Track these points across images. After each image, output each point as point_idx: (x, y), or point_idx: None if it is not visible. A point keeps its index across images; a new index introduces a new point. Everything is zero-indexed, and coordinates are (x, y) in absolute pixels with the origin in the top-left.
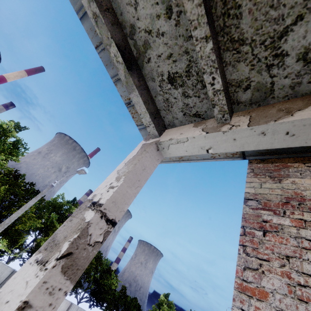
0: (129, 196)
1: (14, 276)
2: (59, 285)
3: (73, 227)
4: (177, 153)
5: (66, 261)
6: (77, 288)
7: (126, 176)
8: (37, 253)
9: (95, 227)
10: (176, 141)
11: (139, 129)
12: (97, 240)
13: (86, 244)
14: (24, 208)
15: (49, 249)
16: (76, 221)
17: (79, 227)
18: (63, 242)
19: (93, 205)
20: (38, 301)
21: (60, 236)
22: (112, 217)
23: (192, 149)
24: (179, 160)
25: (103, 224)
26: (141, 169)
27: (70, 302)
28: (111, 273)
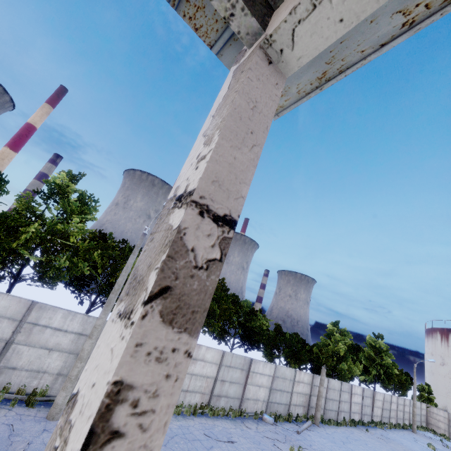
0: (243, 166)
1: (97, 344)
2: (169, 344)
3: (156, 246)
4: (316, 44)
5: (164, 303)
6: (224, 336)
7: (220, 127)
8: (118, 304)
9: (197, 235)
10: (308, 5)
11: (216, 53)
12: (211, 258)
13: (191, 267)
14: (127, 269)
15: (131, 292)
16: (159, 236)
17: (165, 242)
18: (147, 274)
19: (178, 201)
20: (141, 376)
21: (141, 269)
22: (224, 211)
23: (357, 3)
24: (319, 85)
25: (211, 227)
26: (247, 108)
27: (222, 351)
28: (257, 314)
